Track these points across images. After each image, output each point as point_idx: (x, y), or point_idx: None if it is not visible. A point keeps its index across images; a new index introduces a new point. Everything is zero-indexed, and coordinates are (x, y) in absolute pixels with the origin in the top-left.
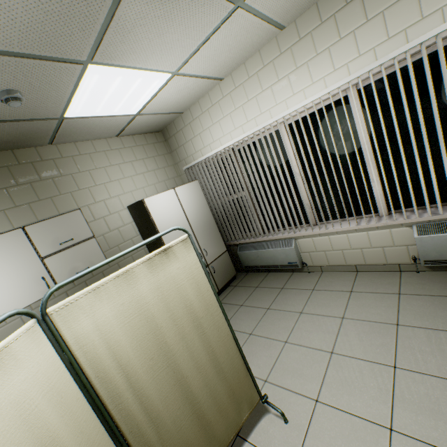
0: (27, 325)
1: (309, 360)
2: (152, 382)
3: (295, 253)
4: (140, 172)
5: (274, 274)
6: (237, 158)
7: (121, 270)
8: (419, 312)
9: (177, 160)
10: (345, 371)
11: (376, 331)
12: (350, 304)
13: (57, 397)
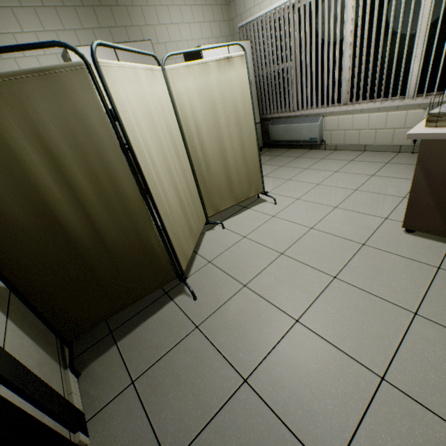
0: (159, 67)
1: (301, 186)
2: (208, 142)
3: (319, 129)
4: (197, 20)
5: (294, 150)
6: (295, 17)
7: (202, 60)
8: (393, 171)
9: (233, 16)
10: (322, 190)
11: (355, 177)
12: (346, 166)
13: (170, 113)
